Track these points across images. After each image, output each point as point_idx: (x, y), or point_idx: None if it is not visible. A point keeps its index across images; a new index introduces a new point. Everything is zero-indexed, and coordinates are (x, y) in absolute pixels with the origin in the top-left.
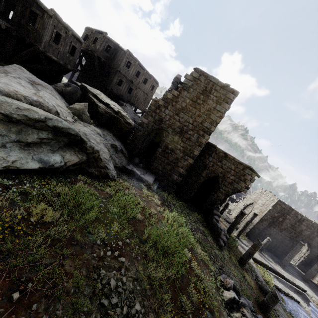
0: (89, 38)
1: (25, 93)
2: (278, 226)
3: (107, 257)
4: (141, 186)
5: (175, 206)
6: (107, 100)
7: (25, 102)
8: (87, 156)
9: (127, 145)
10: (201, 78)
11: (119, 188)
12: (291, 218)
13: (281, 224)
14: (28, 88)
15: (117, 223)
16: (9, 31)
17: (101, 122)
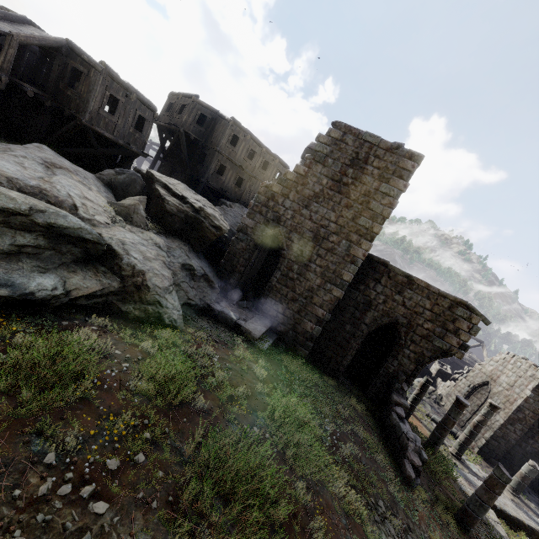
0: (173, 108)
1: (14, 174)
2: None
3: (55, 500)
4: (236, 341)
5: (306, 384)
6: (185, 192)
7: (9, 186)
8: (121, 281)
9: (220, 267)
10: (348, 139)
11: (176, 343)
12: None
13: None
14: (33, 170)
15: (128, 415)
16: (42, 100)
17: (172, 229)
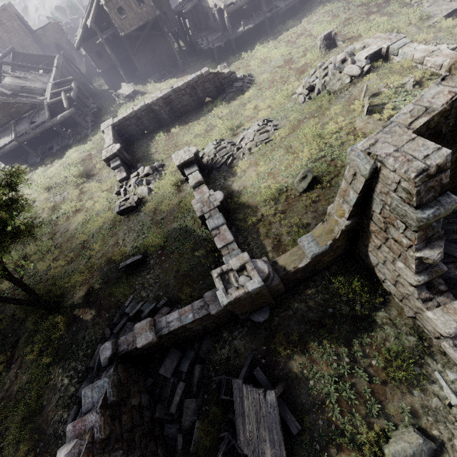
0: None
1: None
2: None
3: None
4: None
5: None
6: None
7: None
8: None
9: None
10: None
11: None
12: None
13: None
14: None
15: None
16: None
17: None
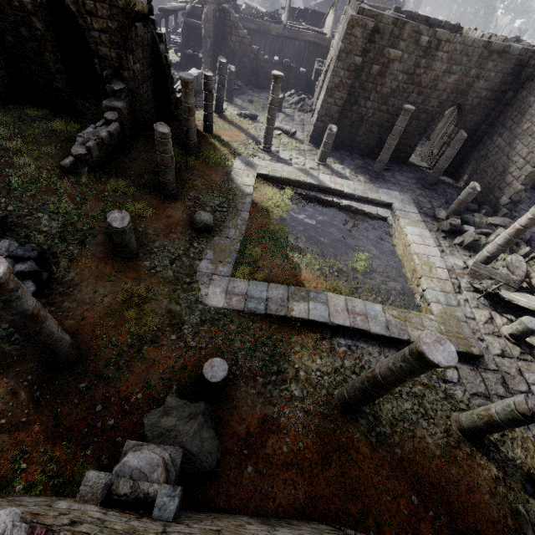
0: None
1: None
2: (377, 92)
3: None
4: None
5: None
6: None
7: None
8: None
9: None
10: None
11: None
12: (404, 55)
13: (383, 82)
14: None
15: None
16: None
17: None
